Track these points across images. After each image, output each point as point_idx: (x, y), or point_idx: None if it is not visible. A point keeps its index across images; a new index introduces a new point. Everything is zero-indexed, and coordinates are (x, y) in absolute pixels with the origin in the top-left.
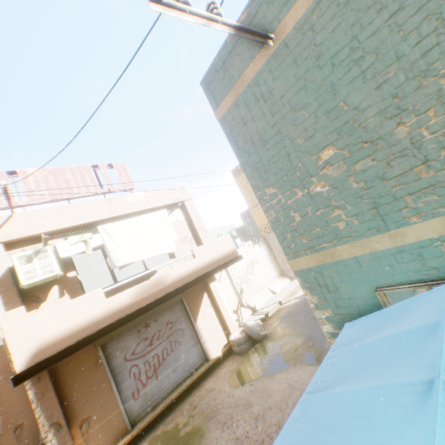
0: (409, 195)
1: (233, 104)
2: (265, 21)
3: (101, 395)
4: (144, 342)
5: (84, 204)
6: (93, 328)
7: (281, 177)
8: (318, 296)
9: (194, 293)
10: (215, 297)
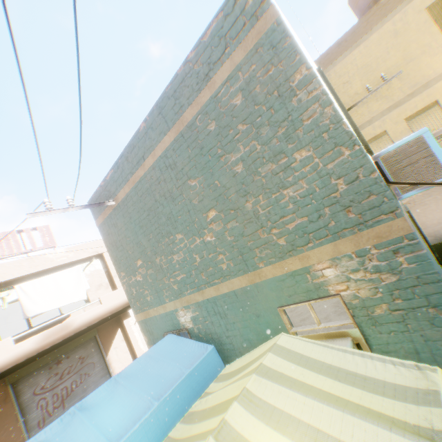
0: (164, 289)
1: (103, 222)
2: (111, 191)
3: (8, 427)
4: (55, 377)
5: (7, 264)
6: (1, 369)
7: (126, 268)
8: (147, 337)
9: (108, 330)
10: (128, 332)
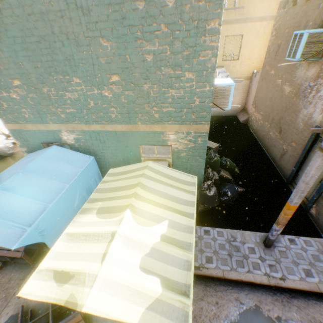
0: (49, 114)
1: None
2: None
3: None
4: None
5: None
6: None
7: None
8: (21, 142)
9: None
10: None
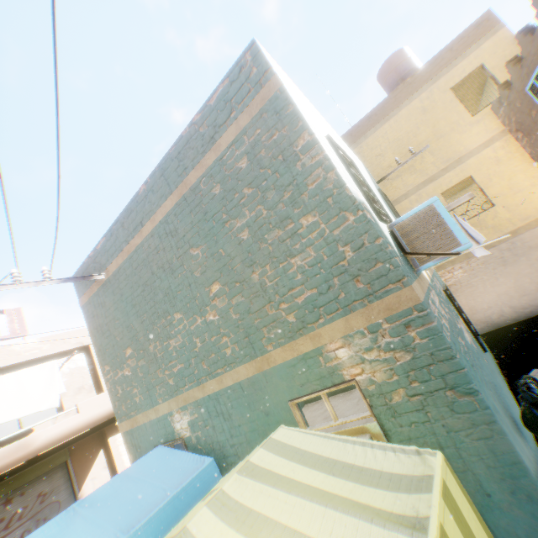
0: (157, 385)
1: (89, 301)
2: (101, 262)
3: None
4: None
5: None
6: None
7: (112, 360)
8: (133, 454)
9: (86, 452)
10: (114, 454)
